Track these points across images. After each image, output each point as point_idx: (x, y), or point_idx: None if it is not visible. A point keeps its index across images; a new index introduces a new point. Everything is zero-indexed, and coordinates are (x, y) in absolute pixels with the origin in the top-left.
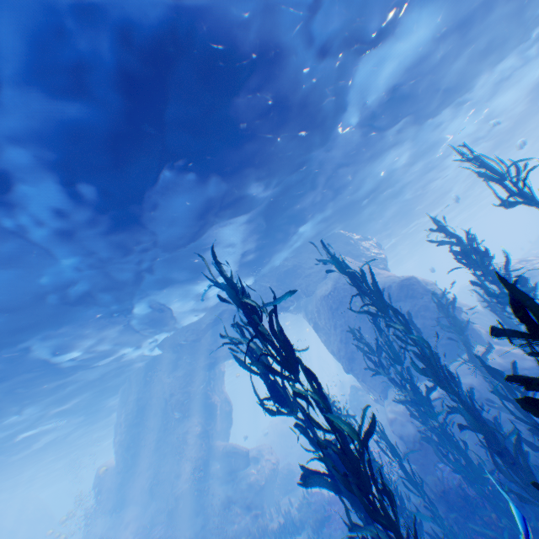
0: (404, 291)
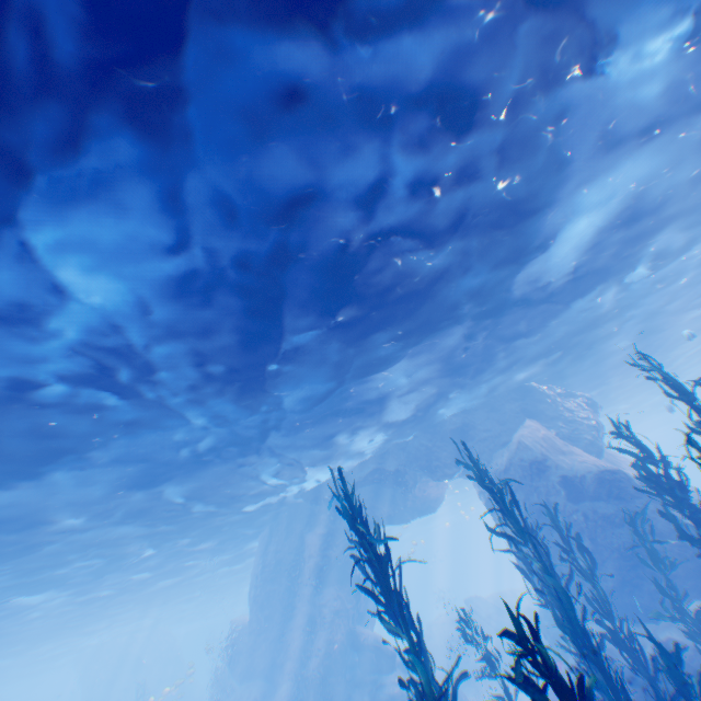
0: (606, 488)
